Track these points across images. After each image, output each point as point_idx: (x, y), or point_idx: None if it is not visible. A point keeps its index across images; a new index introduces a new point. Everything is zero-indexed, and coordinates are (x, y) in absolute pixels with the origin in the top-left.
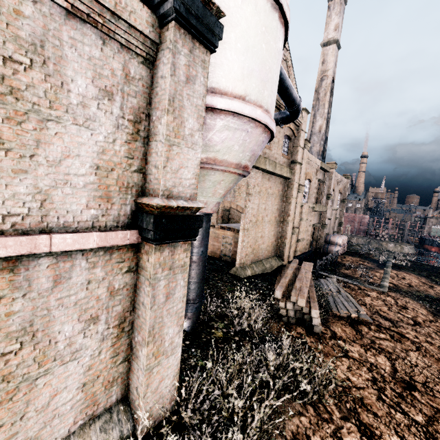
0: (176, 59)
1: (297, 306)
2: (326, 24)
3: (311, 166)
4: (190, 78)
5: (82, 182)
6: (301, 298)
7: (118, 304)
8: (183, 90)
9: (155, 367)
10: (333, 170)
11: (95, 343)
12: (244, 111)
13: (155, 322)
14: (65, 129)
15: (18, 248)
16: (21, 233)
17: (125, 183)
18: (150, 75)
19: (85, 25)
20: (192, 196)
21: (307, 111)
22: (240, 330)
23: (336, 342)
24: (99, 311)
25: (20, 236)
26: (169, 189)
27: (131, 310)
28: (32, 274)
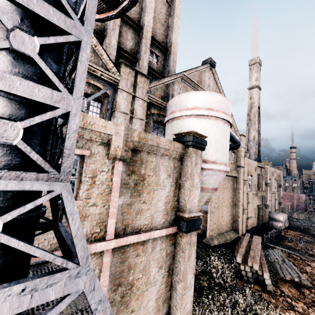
0: (192, 159)
1: (253, 269)
2: (249, 77)
3: (250, 166)
4: (196, 163)
5: (161, 209)
6: (255, 263)
7: (168, 260)
8: (194, 169)
9: (184, 295)
10: (268, 166)
11: (161, 278)
12: (216, 168)
13: (184, 270)
14: (158, 192)
15: (147, 237)
16: (146, 230)
17: (172, 207)
18: (180, 163)
19: (165, 156)
20: (197, 210)
21: (244, 135)
22: (217, 283)
23: (284, 299)
24: (162, 263)
25: (148, 232)
26: (189, 209)
27: (172, 264)
28: (147, 246)
